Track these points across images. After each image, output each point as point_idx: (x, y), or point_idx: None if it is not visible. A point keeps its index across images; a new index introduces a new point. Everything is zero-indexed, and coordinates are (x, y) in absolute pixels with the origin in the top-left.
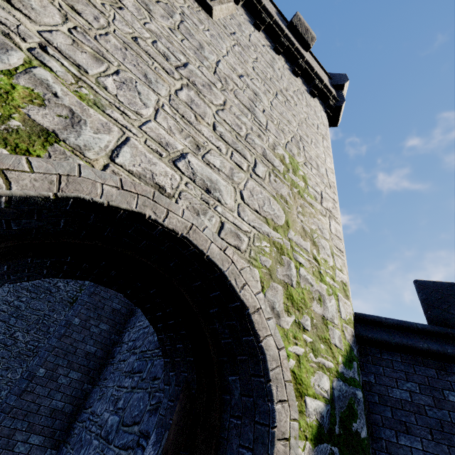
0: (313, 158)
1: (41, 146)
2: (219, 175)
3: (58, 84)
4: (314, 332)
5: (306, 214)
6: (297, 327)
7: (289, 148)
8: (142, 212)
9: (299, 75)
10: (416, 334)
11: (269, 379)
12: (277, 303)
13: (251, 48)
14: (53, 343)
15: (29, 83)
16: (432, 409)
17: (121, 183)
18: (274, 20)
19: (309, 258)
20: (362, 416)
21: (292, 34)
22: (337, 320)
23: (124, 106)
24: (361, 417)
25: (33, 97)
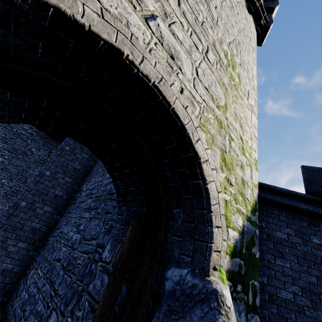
0: (246, 62)
1: None
2: (181, 47)
3: None
4: (236, 187)
5: (238, 103)
6: (227, 182)
7: (231, 48)
8: (121, 49)
9: None
10: (299, 200)
11: (210, 211)
12: (216, 162)
13: None
14: (31, 186)
15: None
16: (301, 245)
17: (102, 11)
18: None
19: (237, 136)
20: (257, 245)
21: None
22: (250, 183)
23: None
24: (257, 246)
25: None
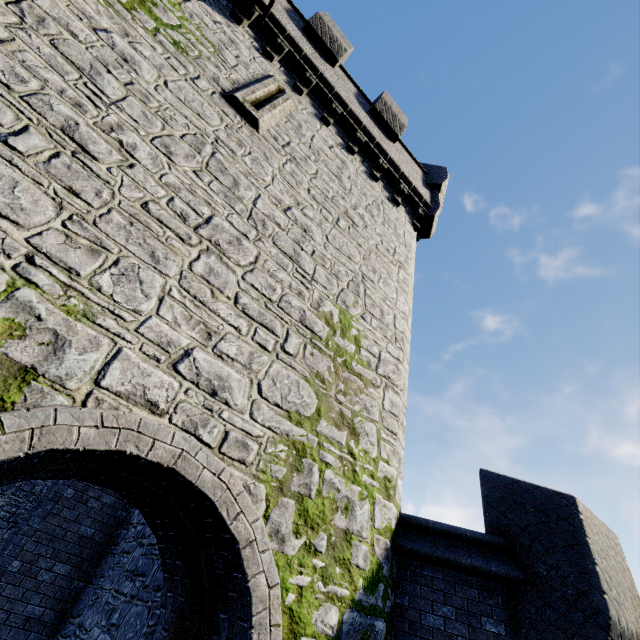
0: (378, 303)
1: (17, 389)
2: (232, 367)
3: (43, 303)
4: (330, 553)
5: (350, 391)
6: (307, 550)
7: (342, 299)
8: (123, 450)
9: (378, 179)
10: (465, 544)
11: (251, 626)
12: (285, 523)
13: (310, 159)
14: (35, 524)
15: (10, 312)
16: (465, 639)
17: (102, 419)
18: (350, 110)
19: (342, 453)
20: None
21: (375, 121)
22: (367, 532)
23: (119, 307)
24: None
25: (14, 328)
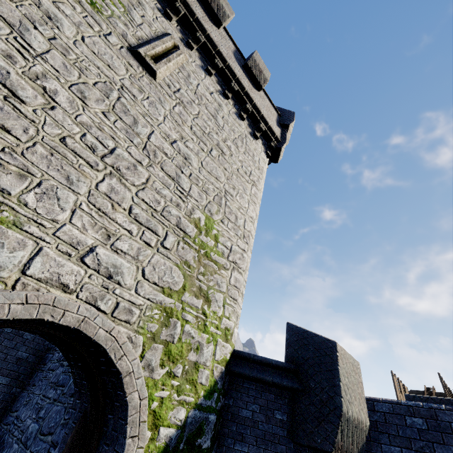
0: (234, 211)
1: None
2: (125, 258)
3: None
4: (184, 376)
5: (208, 272)
6: (168, 376)
7: (209, 209)
8: (42, 318)
9: (244, 119)
10: (271, 368)
11: (127, 423)
12: (154, 360)
13: (195, 102)
14: None
15: None
16: (263, 424)
17: (27, 298)
18: (228, 64)
19: (198, 314)
20: (208, 433)
21: (247, 74)
22: (209, 363)
23: (41, 218)
24: (207, 434)
25: None
